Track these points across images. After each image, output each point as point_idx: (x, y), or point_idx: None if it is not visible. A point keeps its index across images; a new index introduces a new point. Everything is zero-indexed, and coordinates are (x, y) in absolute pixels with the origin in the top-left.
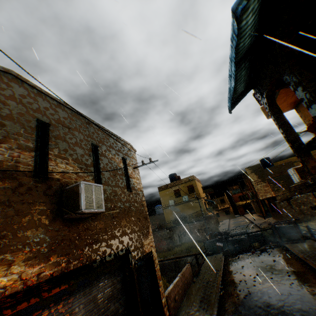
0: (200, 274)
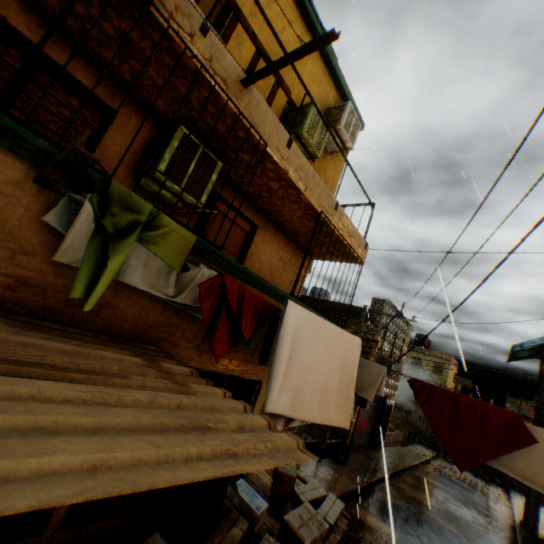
0: (407, 446)
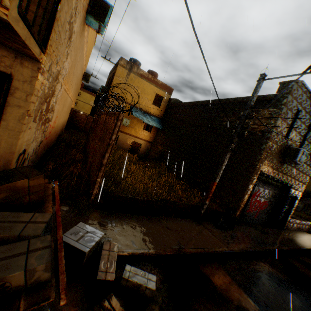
0: None
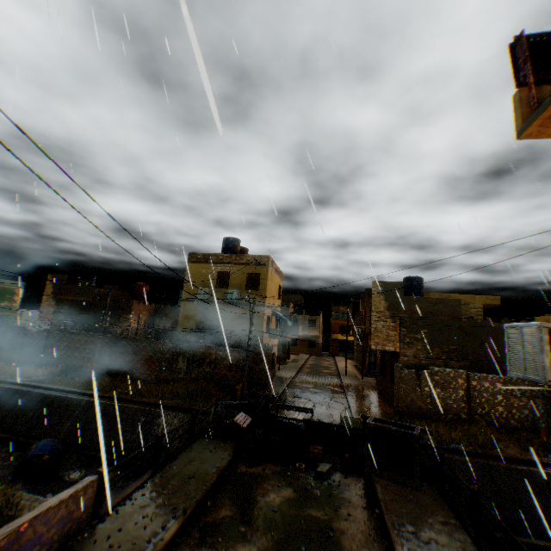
0: (118, 512)
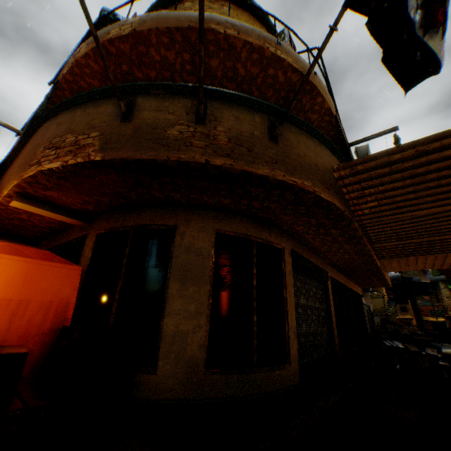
0: None
